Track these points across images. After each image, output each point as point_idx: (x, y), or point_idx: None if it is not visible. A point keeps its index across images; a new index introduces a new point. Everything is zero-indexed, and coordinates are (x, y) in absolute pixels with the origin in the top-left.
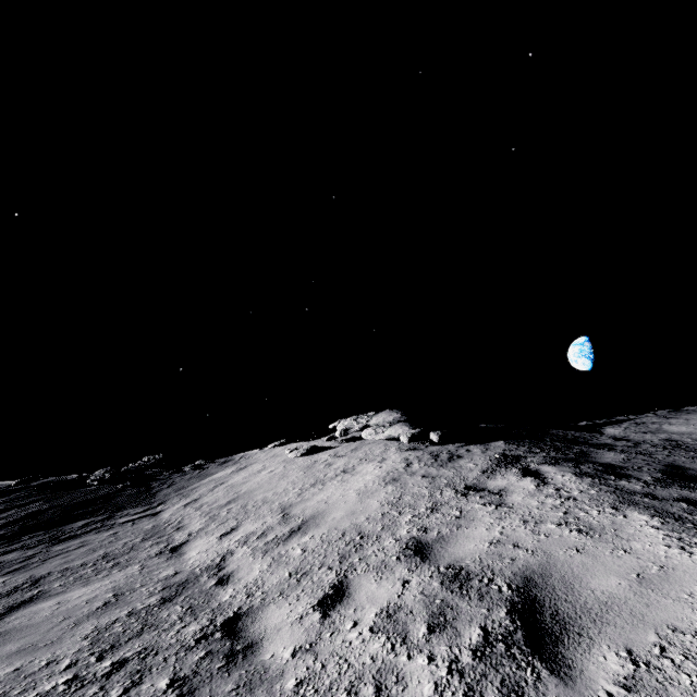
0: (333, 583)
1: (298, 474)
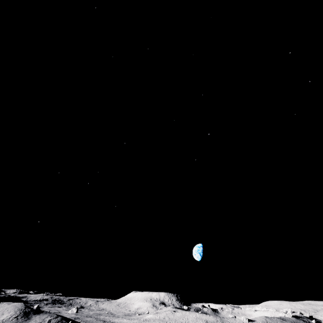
0: None
1: (1, 312)
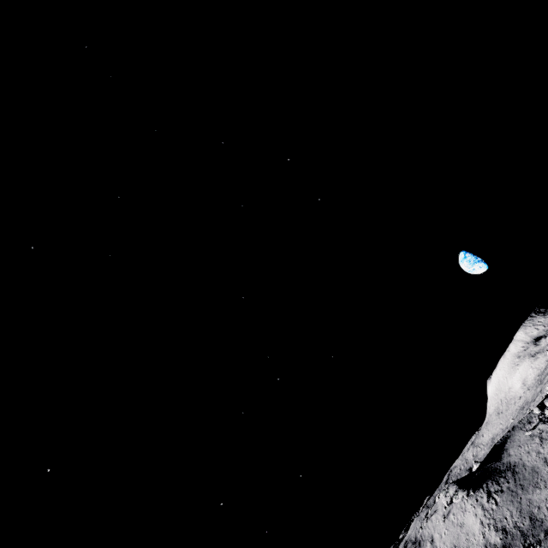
0: (485, 539)
1: (453, 528)
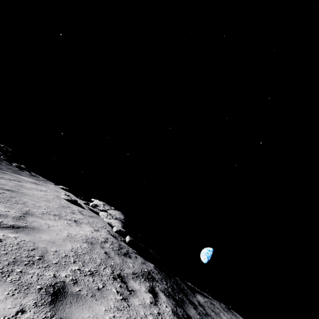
0: None
1: (55, 205)
